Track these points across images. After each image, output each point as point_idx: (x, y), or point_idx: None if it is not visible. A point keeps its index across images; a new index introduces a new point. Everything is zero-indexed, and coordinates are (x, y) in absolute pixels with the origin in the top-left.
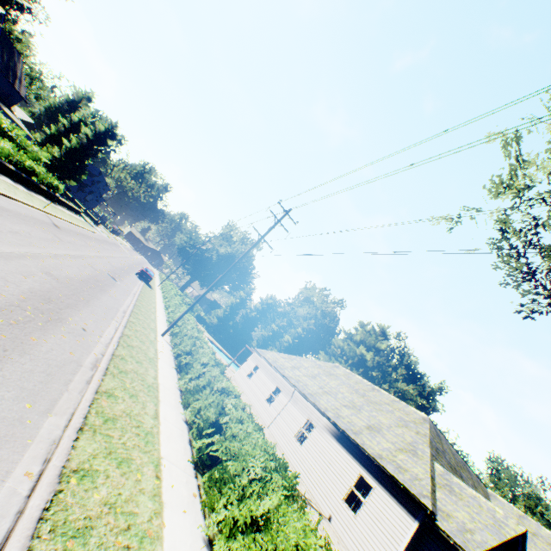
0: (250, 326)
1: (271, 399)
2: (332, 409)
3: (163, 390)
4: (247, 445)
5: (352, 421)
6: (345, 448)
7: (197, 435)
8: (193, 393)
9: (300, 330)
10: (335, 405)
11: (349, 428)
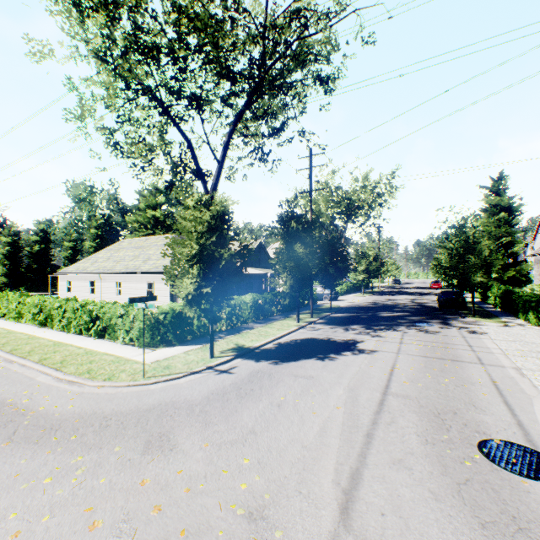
0: (46, 259)
1: (94, 291)
2: (124, 267)
3: (1, 326)
4: (52, 304)
5: (136, 265)
6: (138, 278)
7: (37, 322)
8: (20, 315)
9: (94, 231)
10: (125, 265)
11: (134, 269)
